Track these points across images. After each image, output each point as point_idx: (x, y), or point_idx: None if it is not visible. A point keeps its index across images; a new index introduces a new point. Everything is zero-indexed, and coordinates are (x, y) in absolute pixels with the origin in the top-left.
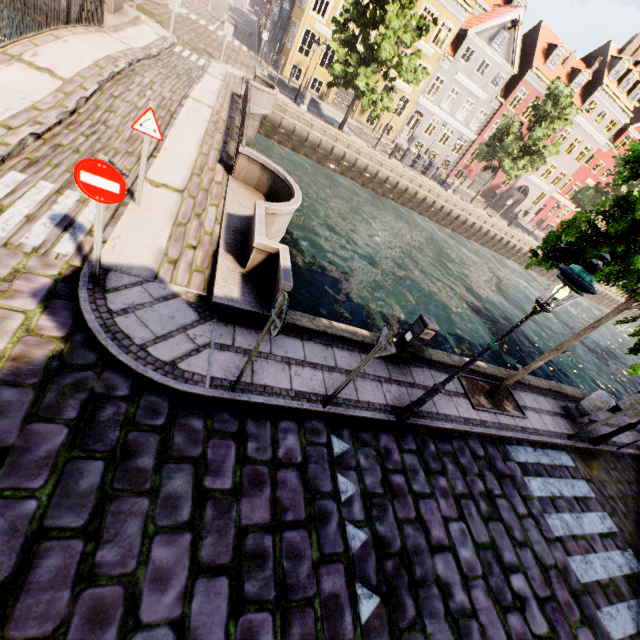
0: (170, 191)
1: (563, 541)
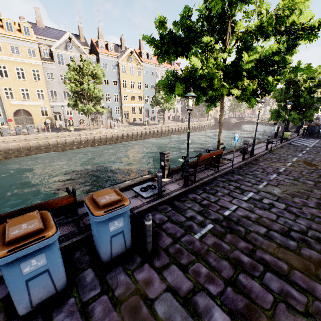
0: None
1: None
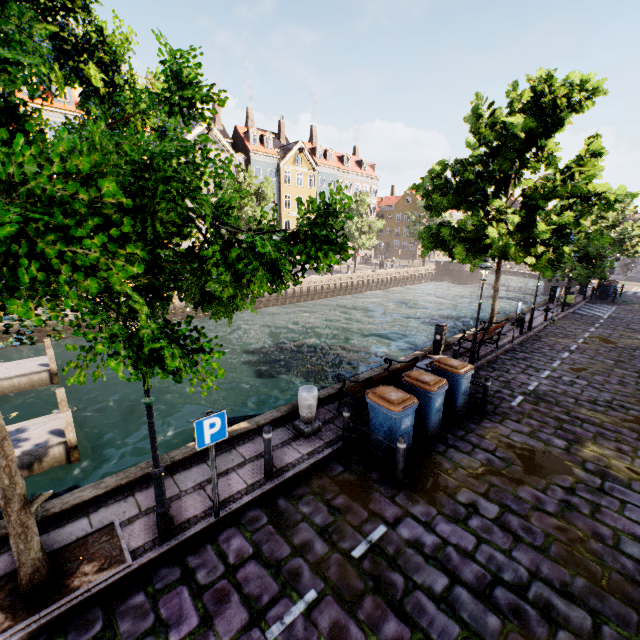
0: None
1: None
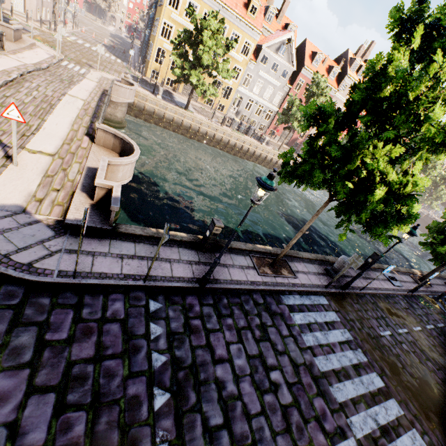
0: (44, 155)
1: (312, 348)
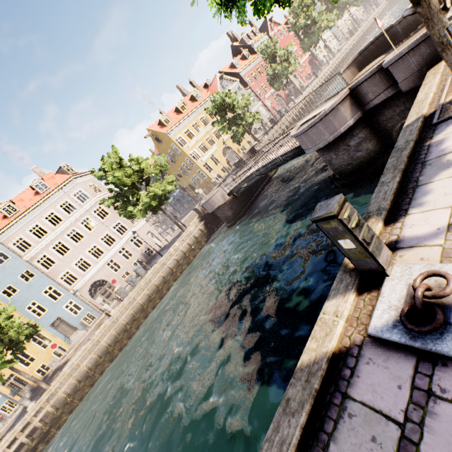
0: None
1: None
